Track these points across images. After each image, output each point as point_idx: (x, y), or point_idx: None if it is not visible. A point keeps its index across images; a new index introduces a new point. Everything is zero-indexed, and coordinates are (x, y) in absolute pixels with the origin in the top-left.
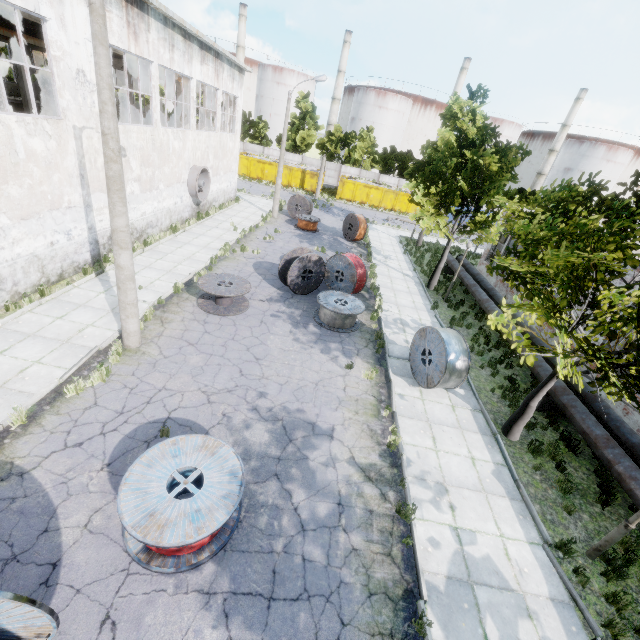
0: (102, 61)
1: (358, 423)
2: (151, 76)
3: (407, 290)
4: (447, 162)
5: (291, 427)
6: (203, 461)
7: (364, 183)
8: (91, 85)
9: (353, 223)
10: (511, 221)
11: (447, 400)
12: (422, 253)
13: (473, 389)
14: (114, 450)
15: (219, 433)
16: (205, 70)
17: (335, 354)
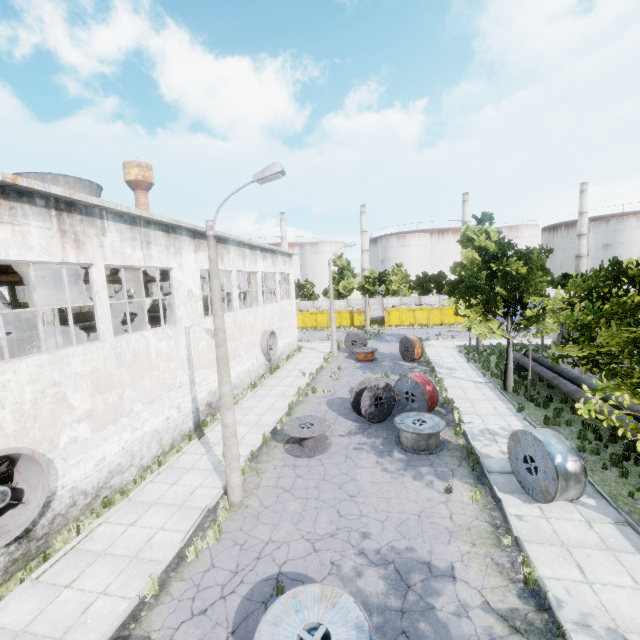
0: (216, 286)
1: (479, 557)
2: (231, 279)
3: (483, 397)
4: (477, 276)
5: (405, 570)
6: (325, 614)
7: (407, 308)
8: (196, 297)
9: (408, 345)
10: (556, 313)
11: (577, 515)
12: (486, 357)
13: (604, 496)
14: (235, 615)
15: (332, 585)
16: (266, 264)
17: (429, 479)
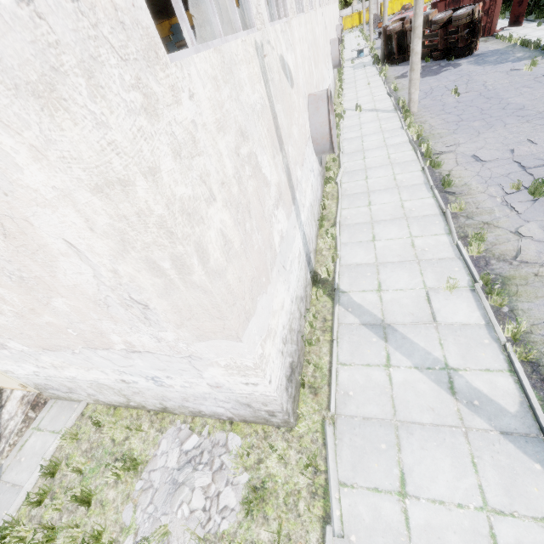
0: None
1: None
2: None
3: None
4: None
5: None
6: None
7: None
8: None
9: (405, 9)
10: None
11: None
12: None
13: None
14: None
15: None
16: None
17: None
